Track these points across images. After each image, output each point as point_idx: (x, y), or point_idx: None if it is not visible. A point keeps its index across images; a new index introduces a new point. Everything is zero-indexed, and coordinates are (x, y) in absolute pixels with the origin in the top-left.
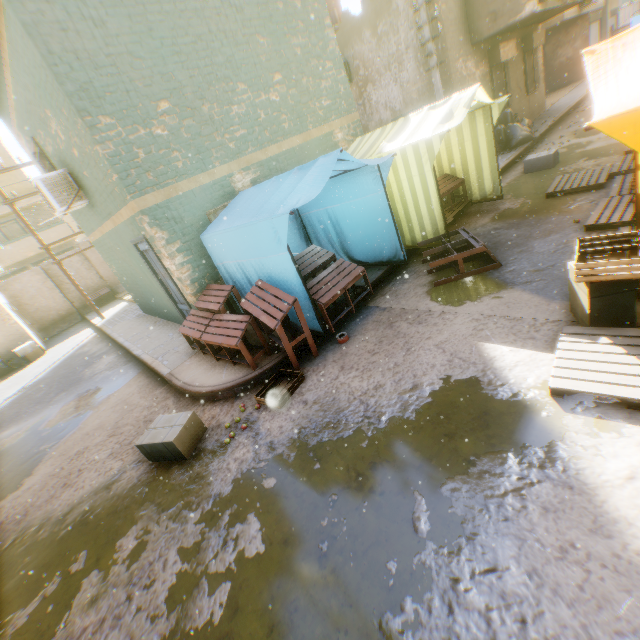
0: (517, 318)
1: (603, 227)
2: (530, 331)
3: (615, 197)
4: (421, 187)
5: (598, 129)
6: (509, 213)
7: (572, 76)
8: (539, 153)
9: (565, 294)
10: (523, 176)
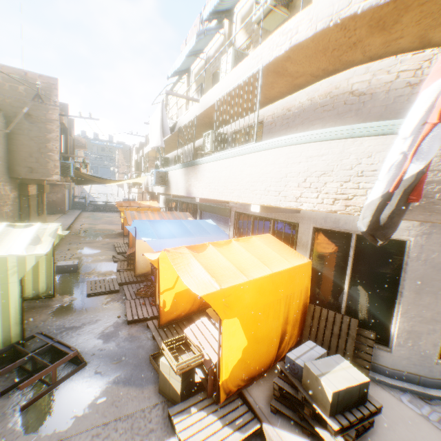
0: (131, 414)
1: (137, 320)
2: (147, 423)
3: (132, 300)
4: (1, 296)
5: (204, 298)
6: (64, 309)
7: (57, 209)
8: (67, 261)
9: (147, 378)
10: (58, 276)
